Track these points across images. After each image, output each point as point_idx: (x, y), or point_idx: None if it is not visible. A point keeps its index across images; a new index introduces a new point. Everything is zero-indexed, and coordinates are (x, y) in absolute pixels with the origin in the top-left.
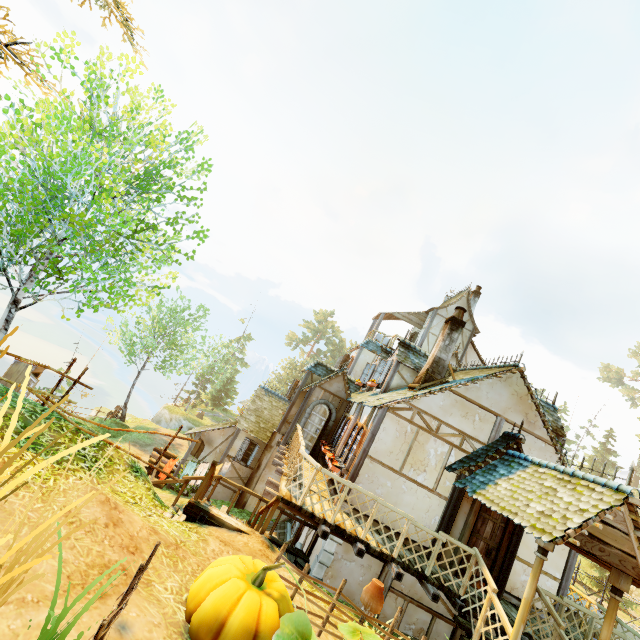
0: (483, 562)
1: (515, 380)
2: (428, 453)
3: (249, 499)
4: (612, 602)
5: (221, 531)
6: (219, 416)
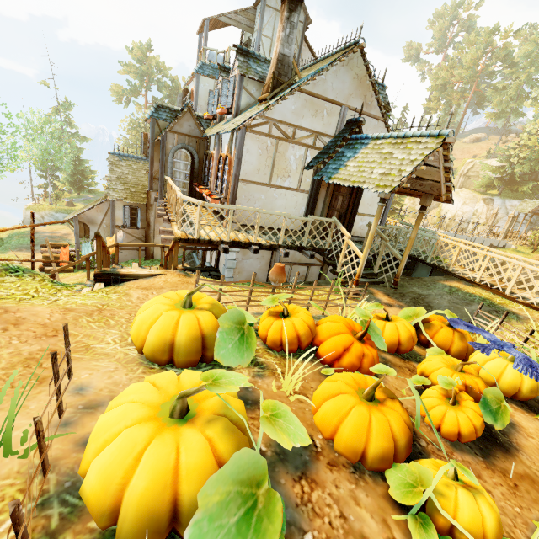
0: (340, 224)
1: (356, 61)
2: (289, 160)
3: (154, 251)
4: (420, 216)
5: (139, 282)
6: (90, 199)
